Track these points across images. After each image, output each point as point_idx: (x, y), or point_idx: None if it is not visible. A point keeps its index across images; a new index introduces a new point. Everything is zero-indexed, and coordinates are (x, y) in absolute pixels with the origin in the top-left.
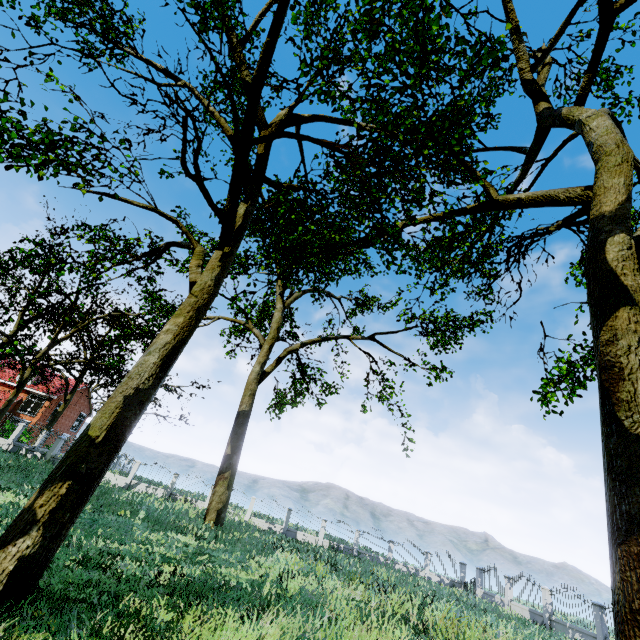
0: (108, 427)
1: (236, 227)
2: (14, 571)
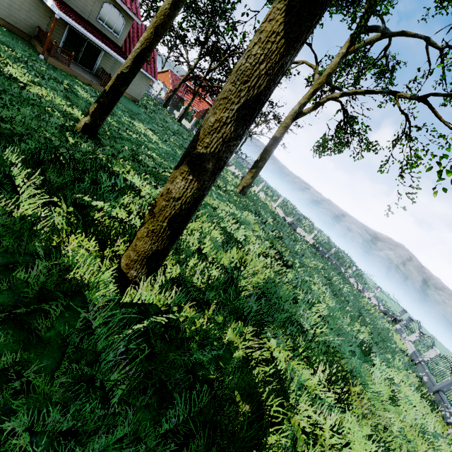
0: (110, 87)
1: None
2: (84, 126)
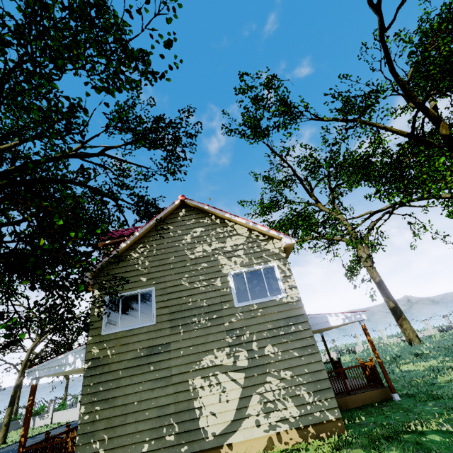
0: None
1: None
2: None
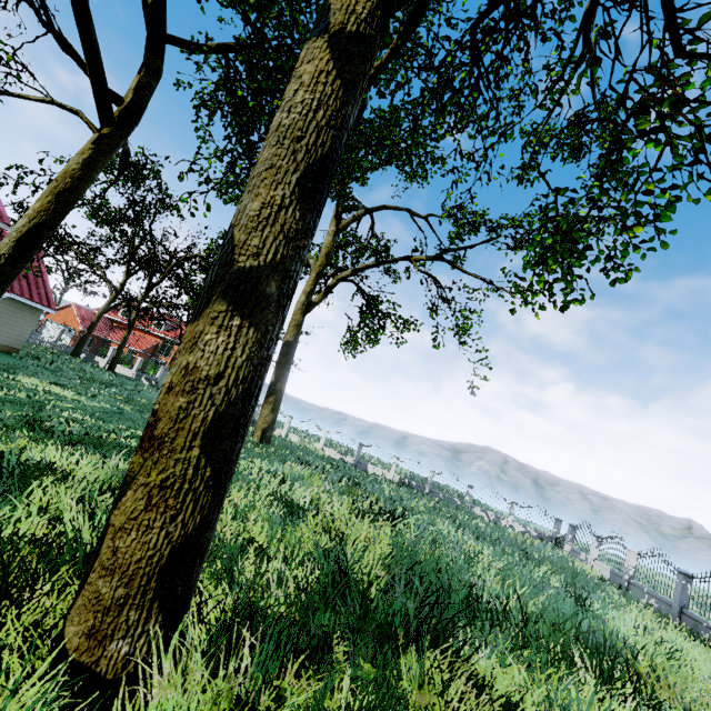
0: None
1: (125, 105)
2: None
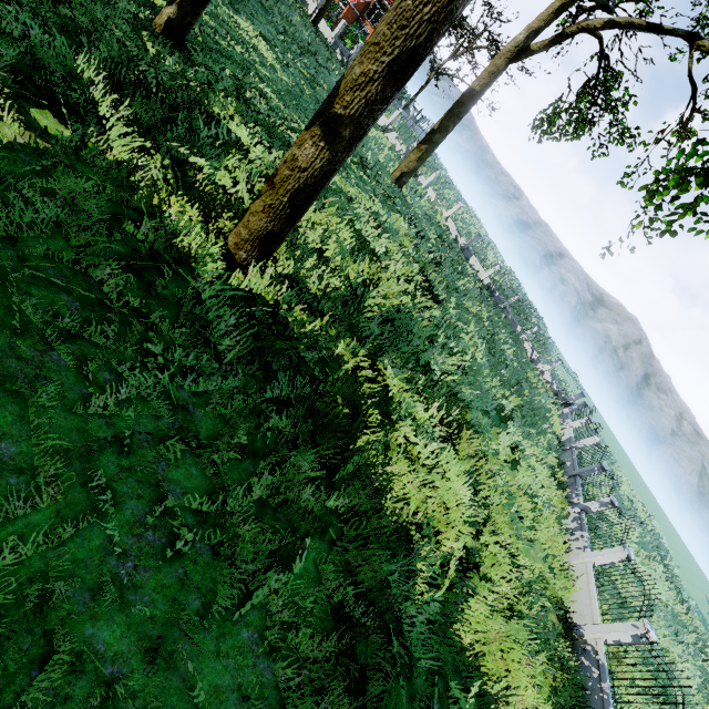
0: None
1: None
2: (167, 23)
